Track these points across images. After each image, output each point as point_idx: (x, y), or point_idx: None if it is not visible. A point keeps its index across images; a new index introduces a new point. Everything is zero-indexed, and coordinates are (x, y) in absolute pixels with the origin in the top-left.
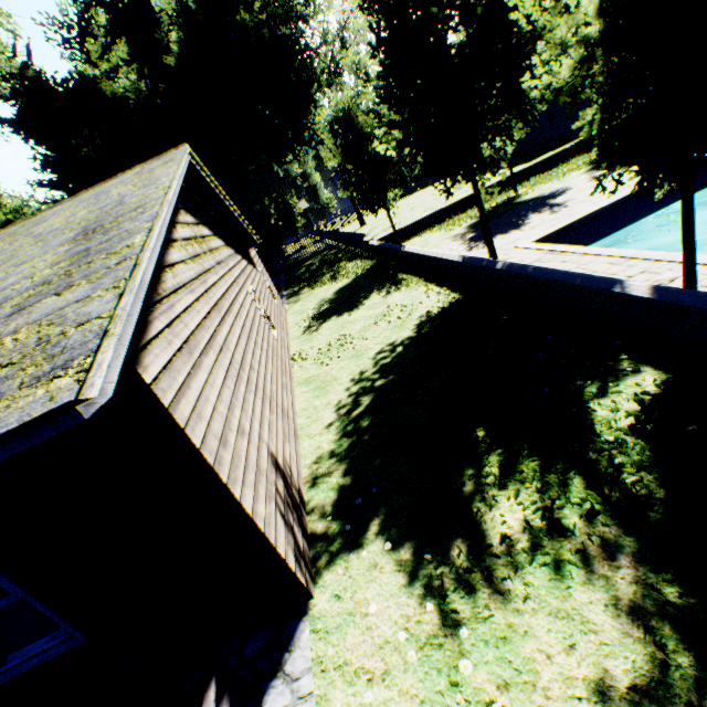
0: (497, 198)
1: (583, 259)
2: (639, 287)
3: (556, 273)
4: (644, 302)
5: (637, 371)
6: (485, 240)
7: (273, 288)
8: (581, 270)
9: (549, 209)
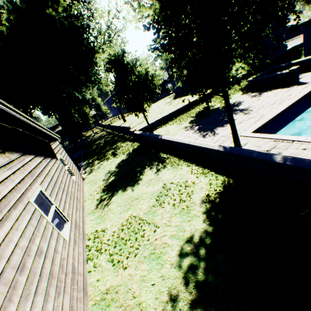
0: (198, 107)
1: None
2: None
3: None
4: None
5: None
6: (233, 133)
7: (73, 167)
8: None
9: (240, 112)
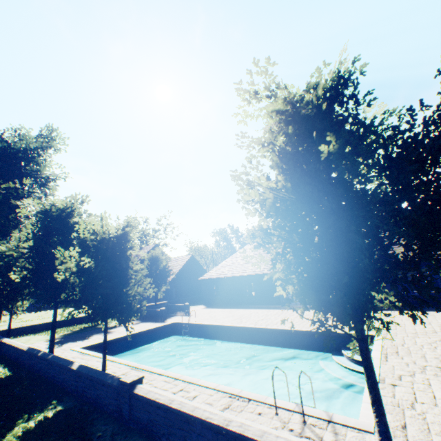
0: (93, 322)
1: (92, 357)
2: (77, 364)
3: (58, 357)
4: (75, 371)
5: (55, 407)
6: (51, 339)
7: None
8: (85, 362)
9: None
